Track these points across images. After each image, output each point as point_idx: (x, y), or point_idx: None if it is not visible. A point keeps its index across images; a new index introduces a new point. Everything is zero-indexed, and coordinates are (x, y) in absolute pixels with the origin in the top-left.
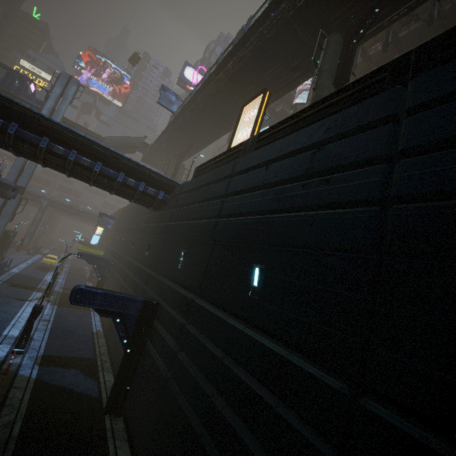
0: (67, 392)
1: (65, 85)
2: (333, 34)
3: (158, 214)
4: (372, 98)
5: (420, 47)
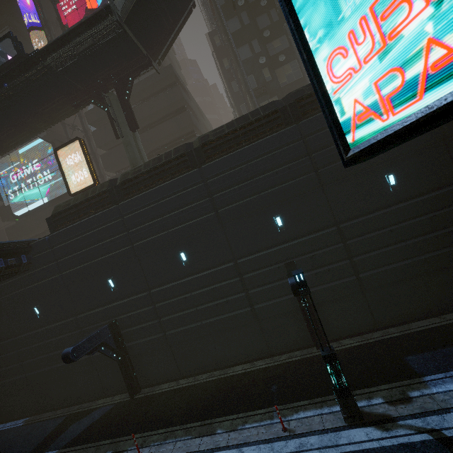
0: (95, 423)
1: None
2: (110, 93)
3: (22, 278)
4: (191, 173)
5: (194, 149)
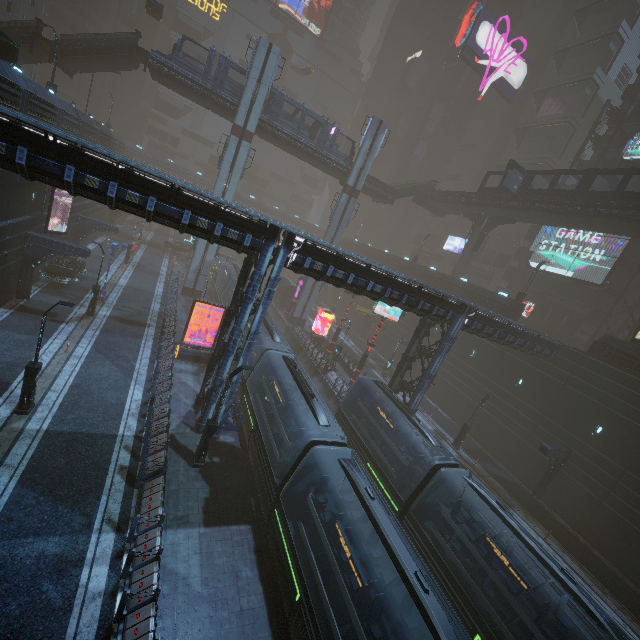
0: (505, 480)
1: (375, 135)
2: None
3: (533, 357)
4: None
5: None
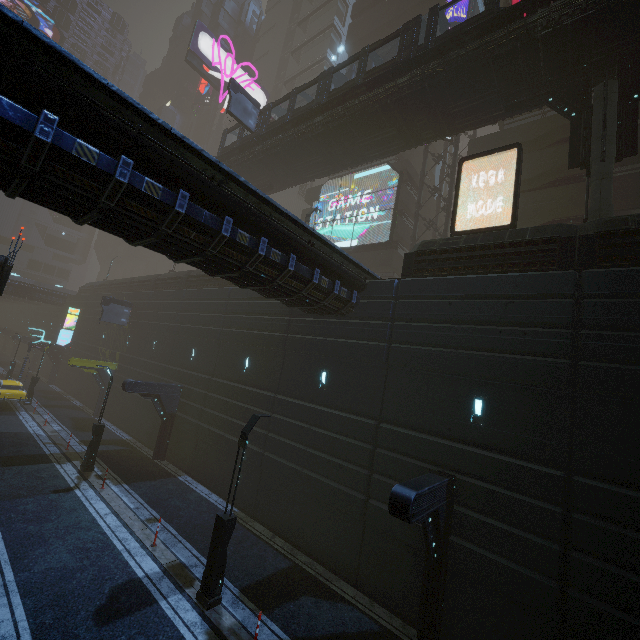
0: None
1: None
2: (612, 81)
3: (330, 322)
4: None
5: None
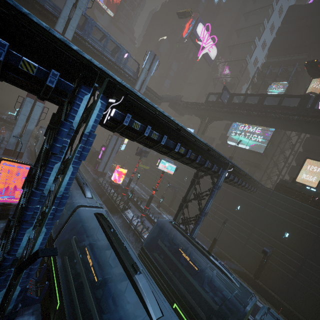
0: (239, 272)
1: (152, 62)
2: None
3: (244, 193)
4: None
5: None
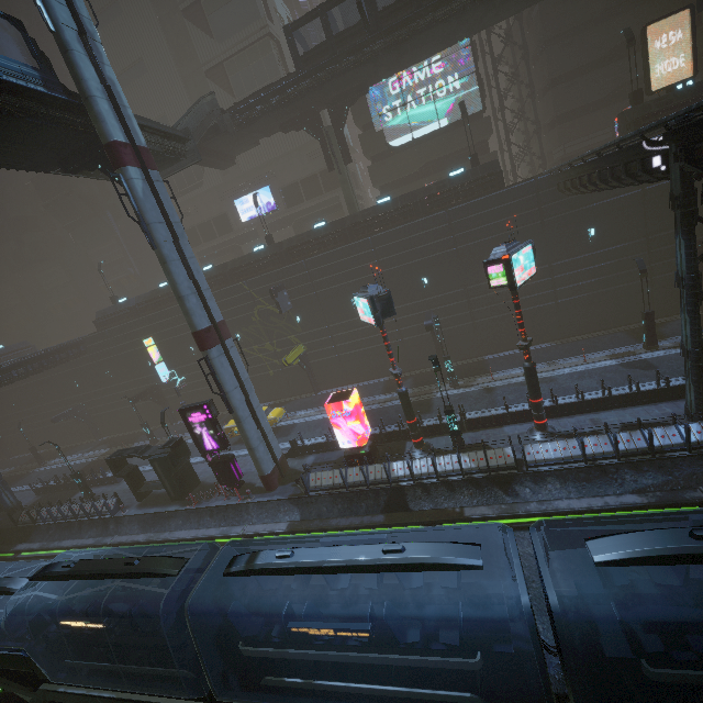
0: None
1: None
2: None
3: (586, 195)
4: None
5: None
